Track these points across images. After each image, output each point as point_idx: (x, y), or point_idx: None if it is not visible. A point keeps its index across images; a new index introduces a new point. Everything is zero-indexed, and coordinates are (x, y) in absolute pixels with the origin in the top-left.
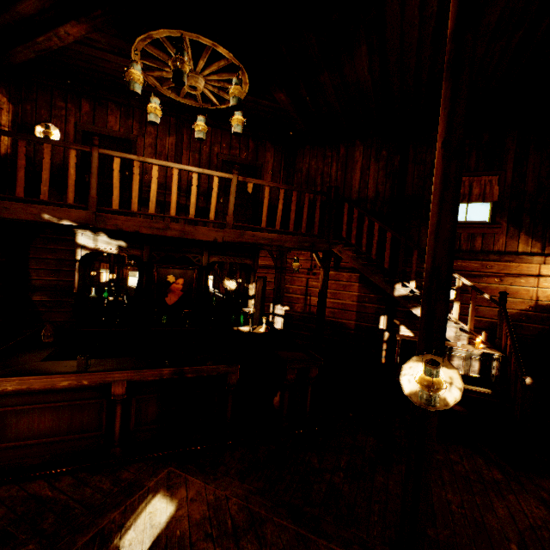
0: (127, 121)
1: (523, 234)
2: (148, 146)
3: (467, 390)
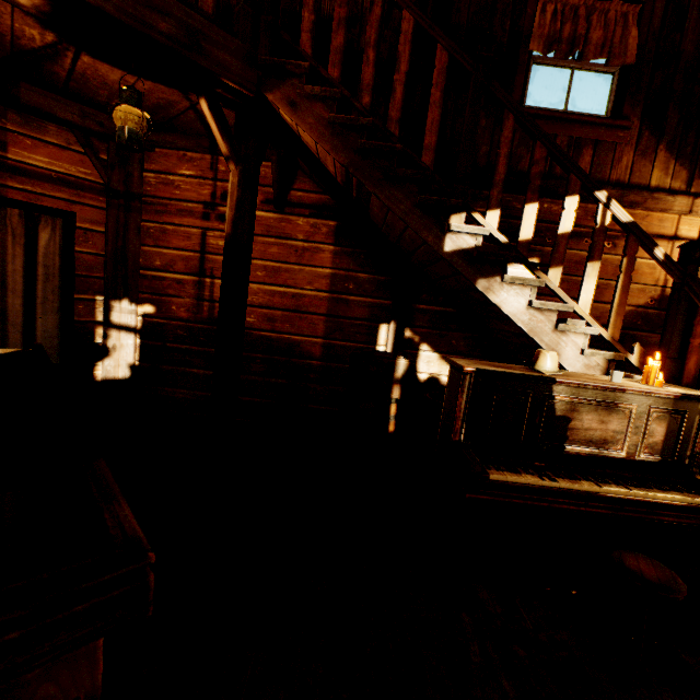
0: None
1: (664, 148)
2: None
3: (657, 506)
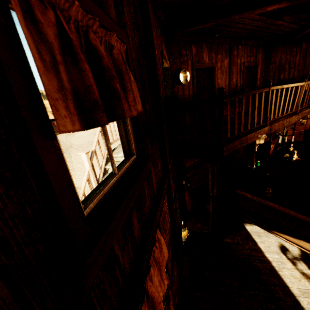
0: (210, 54)
1: None
2: (218, 68)
3: None
